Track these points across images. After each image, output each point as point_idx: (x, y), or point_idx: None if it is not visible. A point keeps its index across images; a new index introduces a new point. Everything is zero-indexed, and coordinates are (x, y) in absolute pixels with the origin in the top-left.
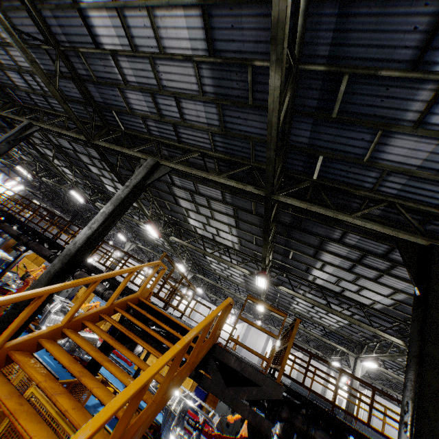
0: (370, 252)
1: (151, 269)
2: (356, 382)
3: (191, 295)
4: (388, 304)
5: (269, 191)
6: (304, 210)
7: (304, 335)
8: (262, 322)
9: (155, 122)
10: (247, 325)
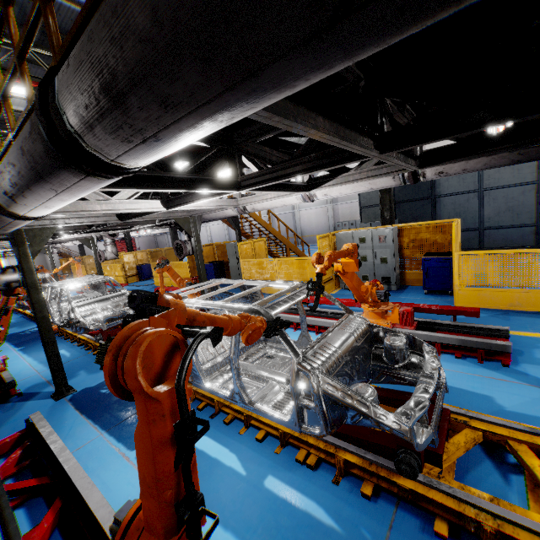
0: None
1: None
2: None
3: None
4: None
5: None
6: None
7: None
8: None
9: None
10: None
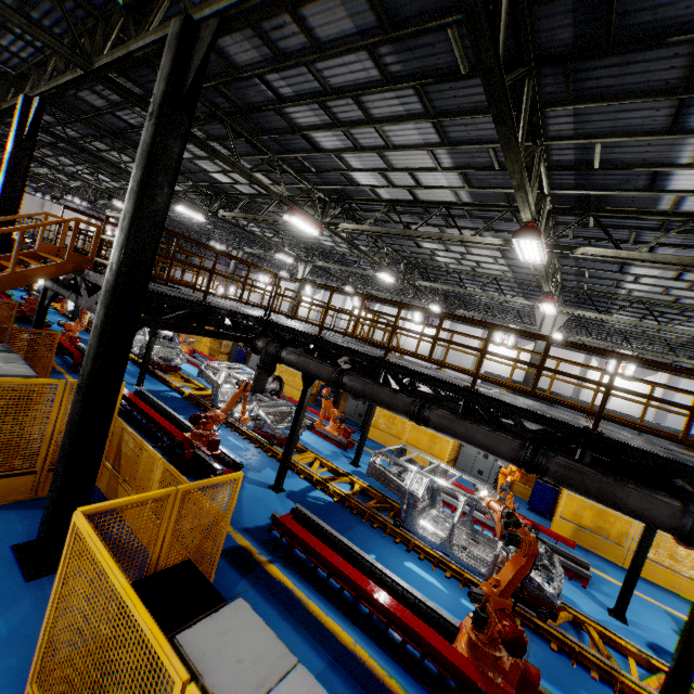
0: (318, 95)
1: (307, 286)
2: (541, 342)
3: (365, 305)
4: (461, 183)
5: (71, 61)
6: (113, 68)
7: (514, 310)
8: (434, 306)
9: (2, 38)
10: (451, 324)
